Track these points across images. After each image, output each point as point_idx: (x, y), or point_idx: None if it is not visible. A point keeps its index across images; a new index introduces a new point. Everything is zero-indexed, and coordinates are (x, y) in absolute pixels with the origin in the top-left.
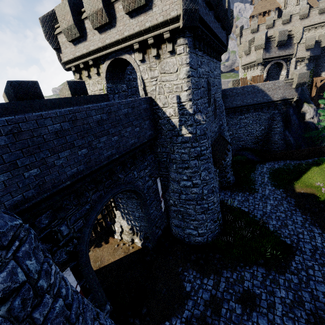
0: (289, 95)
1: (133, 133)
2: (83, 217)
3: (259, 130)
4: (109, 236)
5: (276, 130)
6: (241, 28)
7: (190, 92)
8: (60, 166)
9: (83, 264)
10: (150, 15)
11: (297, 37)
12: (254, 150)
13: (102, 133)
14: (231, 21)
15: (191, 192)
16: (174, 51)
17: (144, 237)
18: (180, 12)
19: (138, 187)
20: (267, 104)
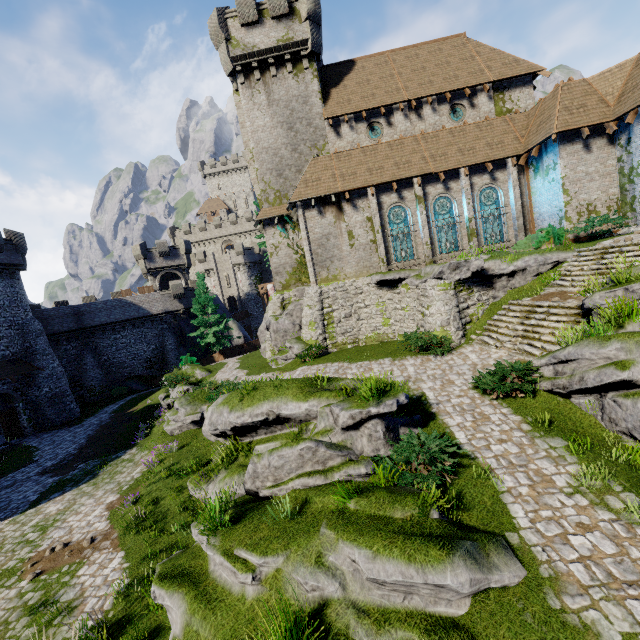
0: (173, 307)
1: None
2: None
3: (150, 350)
4: None
5: (169, 348)
6: (172, 228)
7: None
8: None
9: None
10: None
11: (182, 248)
12: (145, 377)
13: None
14: (24, 243)
15: None
16: None
17: None
18: None
19: None
20: (147, 318)
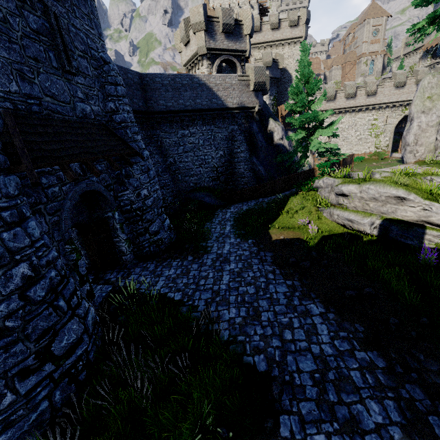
0: (248, 101)
1: None
2: None
3: (217, 157)
4: None
5: (240, 156)
6: None
7: None
8: None
9: None
10: None
11: (247, 25)
12: (213, 190)
13: None
14: None
15: None
16: None
17: None
18: None
19: None
20: (220, 112)
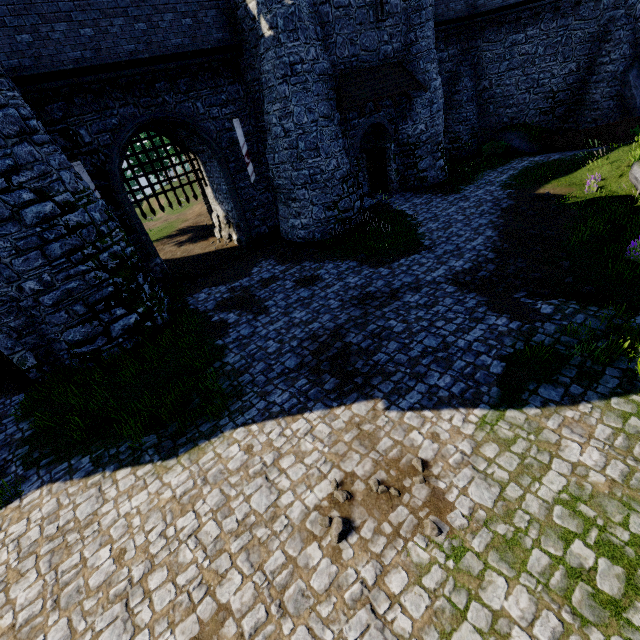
0: None
1: (180, 27)
2: (110, 132)
3: (561, 75)
4: (211, 236)
5: (604, 71)
6: None
7: None
8: (57, 42)
9: (115, 189)
10: None
11: None
12: (534, 129)
13: (116, 12)
14: None
15: (283, 147)
16: None
17: (237, 227)
18: None
19: (205, 130)
20: None
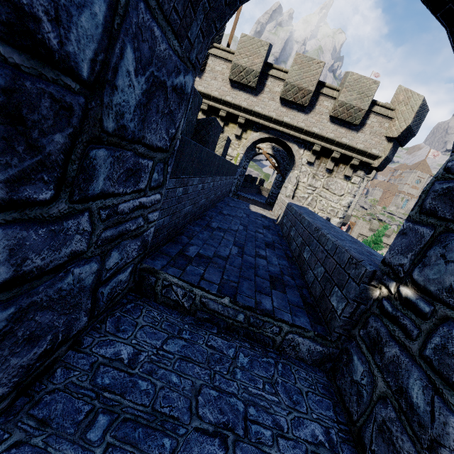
0: None
1: None
2: None
3: None
4: None
5: None
6: None
7: (342, 221)
8: None
9: None
10: (352, 135)
11: None
12: None
13: None
14: None
15: None
16: (350, 177)
17: None
18: (381, 155)
19: None
20: None
